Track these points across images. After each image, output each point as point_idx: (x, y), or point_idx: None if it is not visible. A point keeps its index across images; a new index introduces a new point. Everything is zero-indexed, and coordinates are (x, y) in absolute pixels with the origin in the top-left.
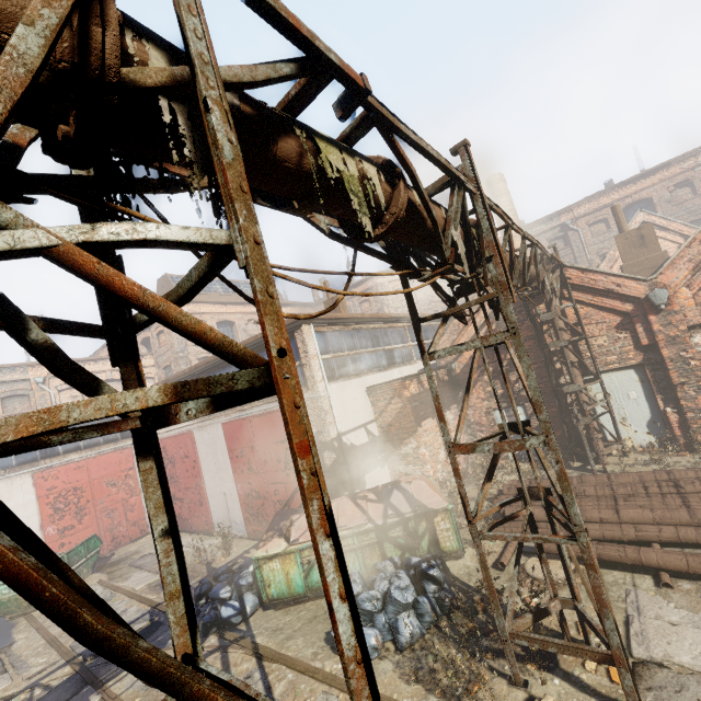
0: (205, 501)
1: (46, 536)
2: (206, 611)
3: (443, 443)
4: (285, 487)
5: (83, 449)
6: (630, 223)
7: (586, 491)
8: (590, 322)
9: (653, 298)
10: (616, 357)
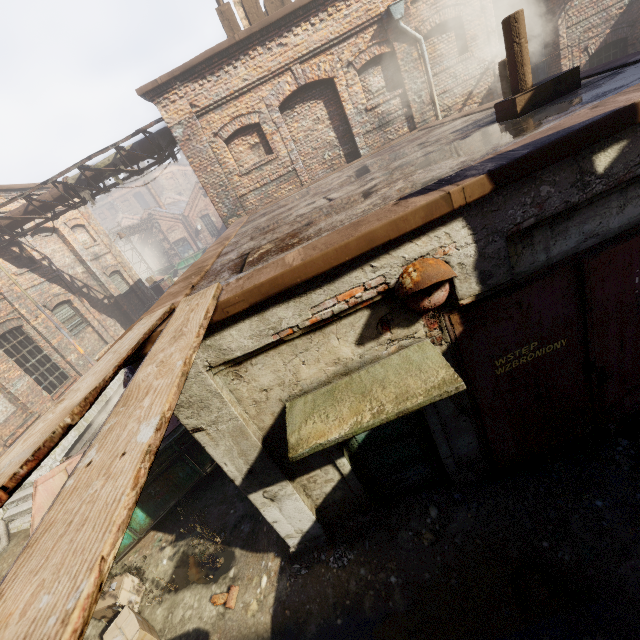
0: None
1: None
2: None
3: None
4: None
5: None
6: (118, 219)
7: None
8: None
9: None
10: None
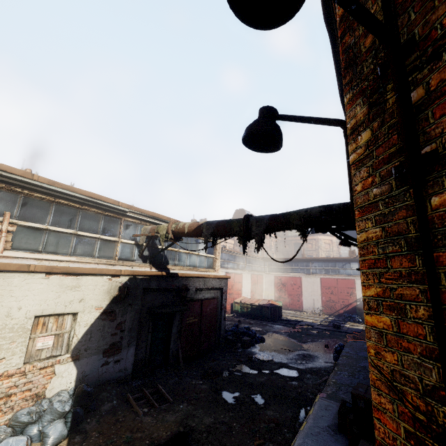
0: (301, 300)
1: (251, 295)
2: (356, 318)
3: None
4: (348, 301)
5: (256, 271)
6: None
7: None
8: None
9: None
10: None
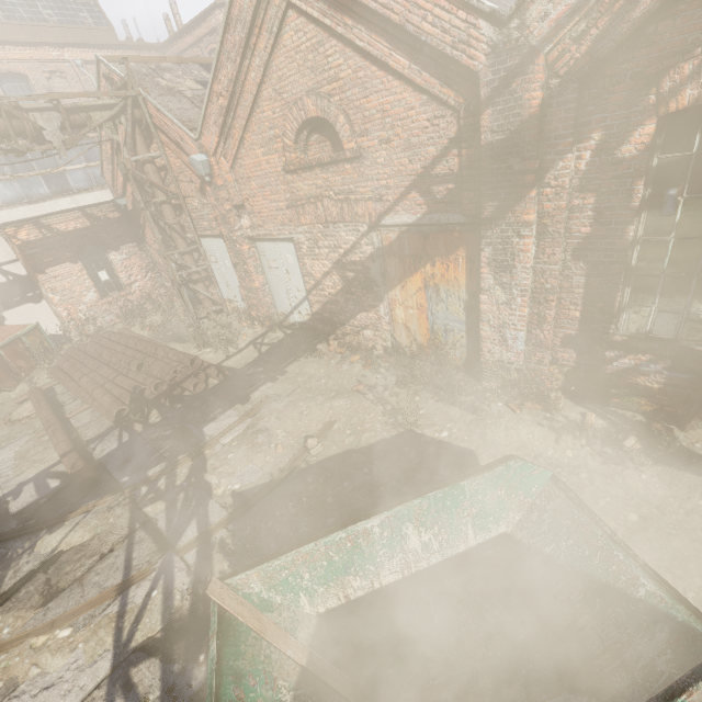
0: None
1: None
2: None
3: (94, 285)
4: None
5: None
6: None
7: (103, 355)
8: (183, 179)
9: (194, 167)
10: (207, 224)
